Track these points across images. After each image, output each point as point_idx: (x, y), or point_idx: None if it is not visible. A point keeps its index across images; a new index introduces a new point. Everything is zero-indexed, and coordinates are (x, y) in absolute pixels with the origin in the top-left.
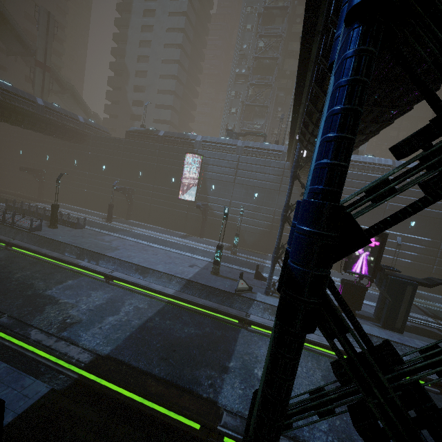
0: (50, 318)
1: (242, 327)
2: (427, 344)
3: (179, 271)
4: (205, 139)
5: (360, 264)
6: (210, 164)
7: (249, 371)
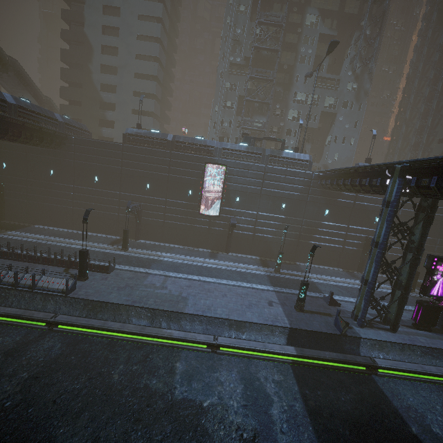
0: (226, 441)
1: (371, 373)
2: None
3: (271, 316)
4: (225, 146)
5: (437, 287)
6: (234, 175)
7: (431, 432)
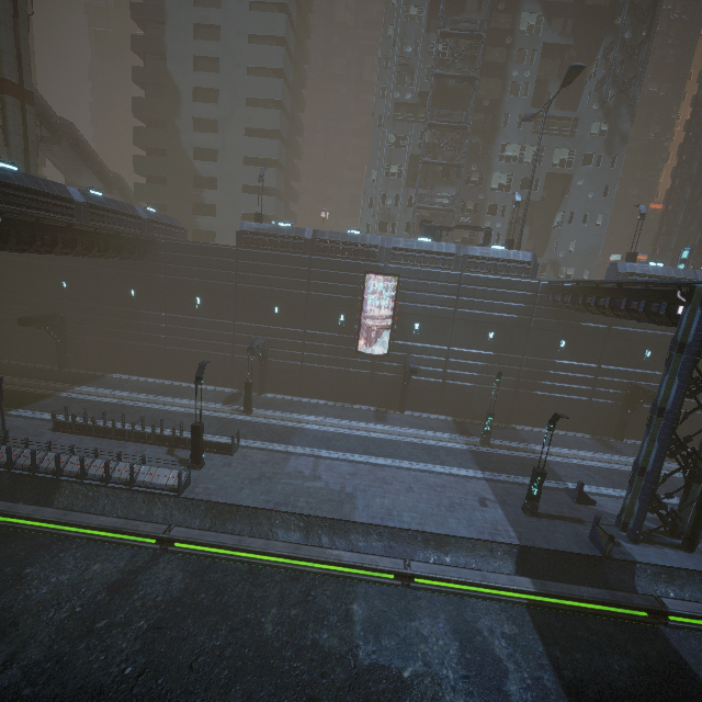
0: None
1: (658, 623)
2: None
3: (487, 525)
4: (396, 244)
5: None
6: (411, 289)
7: None
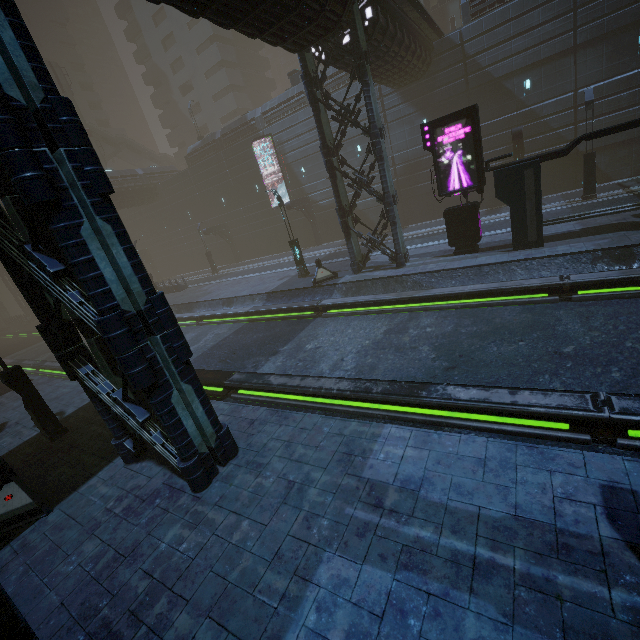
0: None
1: (318, 316)
2: (578, 245)
3: (264, 288)
4: (264, 109)
5: (456, 174)
6: (286, 141)
7: (300, 348)
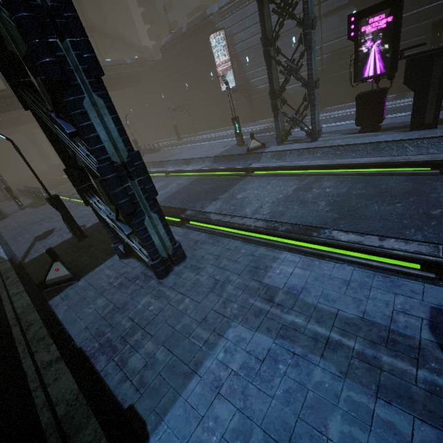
0: None
1: (248, 176)
2: None
3: (211, 153)
4: (220, 4)
5: (372, 62)
6: (235, 34)
7: (233, 197)
